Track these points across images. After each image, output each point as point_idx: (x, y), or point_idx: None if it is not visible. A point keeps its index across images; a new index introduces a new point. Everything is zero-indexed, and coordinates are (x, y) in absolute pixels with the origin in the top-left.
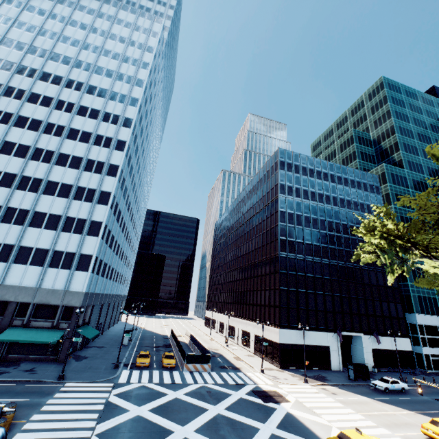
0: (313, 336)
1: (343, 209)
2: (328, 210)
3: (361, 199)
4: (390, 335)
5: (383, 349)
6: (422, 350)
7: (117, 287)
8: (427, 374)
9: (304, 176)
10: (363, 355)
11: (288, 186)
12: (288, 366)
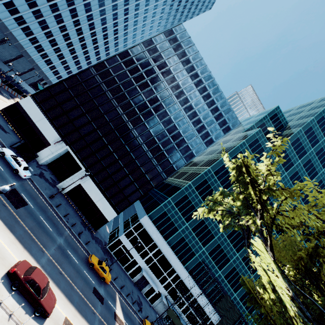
0: (47, 127)
1: (179, 105)
2: (166, 93)
3: (204, 118)
4: (105, 196)
5: (87, 193)
6: (121, 236)
7: (30, 46)
8: (96, 240)
9: (177, 57)
10: (68, 178)
11: (156, 47)
12: (6, 117)
